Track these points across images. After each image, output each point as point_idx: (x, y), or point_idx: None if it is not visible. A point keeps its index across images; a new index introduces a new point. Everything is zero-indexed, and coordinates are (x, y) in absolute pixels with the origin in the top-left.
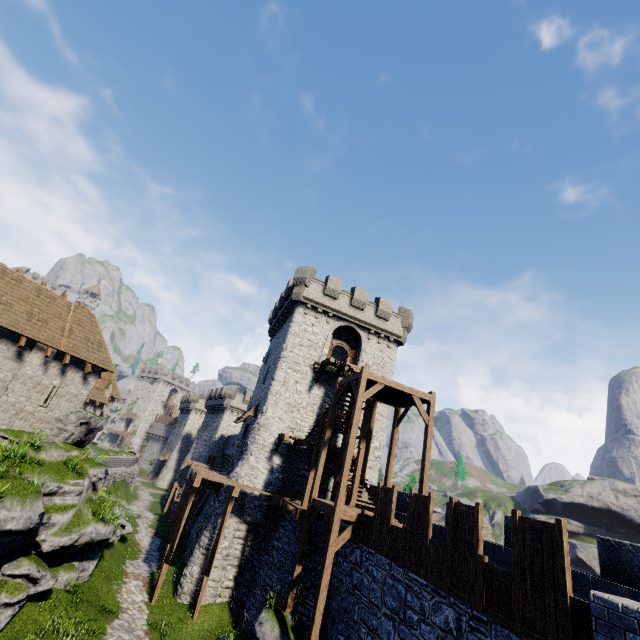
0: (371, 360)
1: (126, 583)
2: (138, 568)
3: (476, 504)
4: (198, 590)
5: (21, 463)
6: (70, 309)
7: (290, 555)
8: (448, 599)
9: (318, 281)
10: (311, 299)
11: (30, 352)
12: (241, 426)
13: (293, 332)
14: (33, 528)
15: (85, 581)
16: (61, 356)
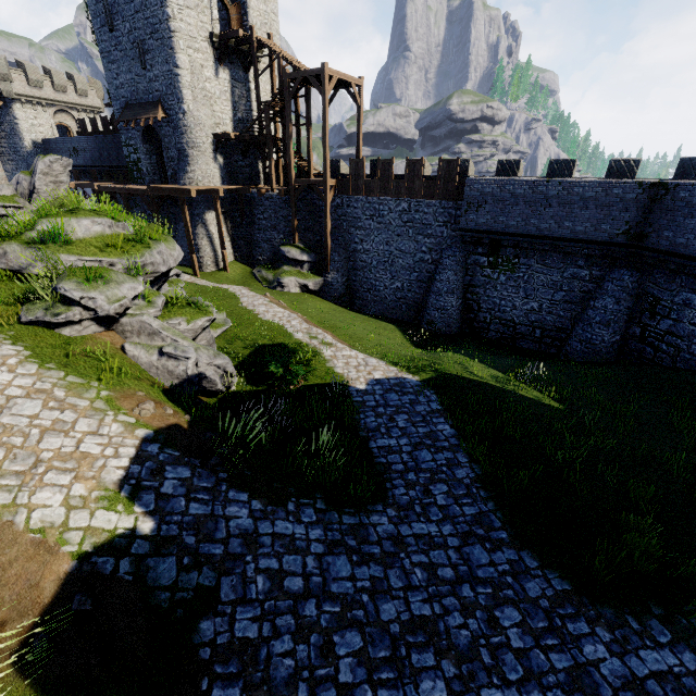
0: (259, 20)
1: None
2: None
3: (422, 158)
4: (222, 259)
5: None
6: None
7: (281, 219)
8: (404, 200)
9: None
10: None
11: None
12: (49, 123)
13: None
14: None
15: None
16: None
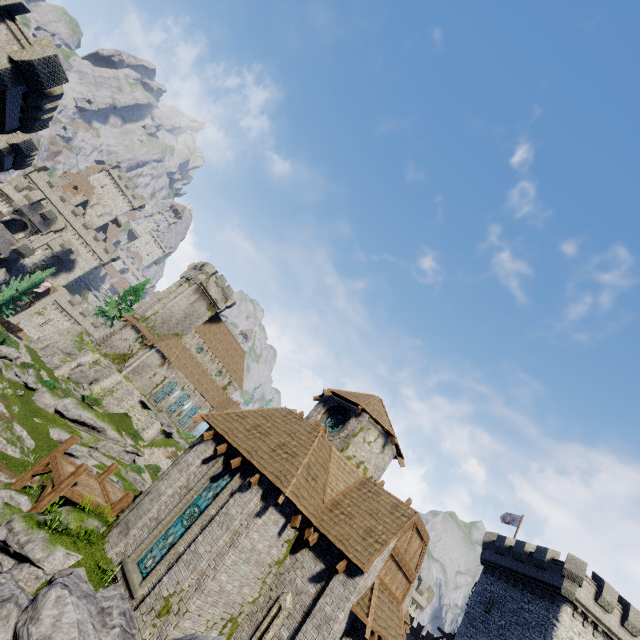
0: None
1: None
2: None
3: None
4: None
5: None
6: None
7: None
8: None
9: (590, 581)
10: (583, 603)
11: None
12: None
13: (560, 637)
14: None
15: None
16: None
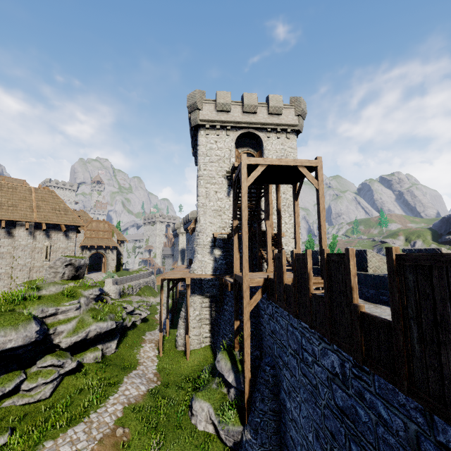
0: (274, 155)
1: (143, 347)
2: (153, 335)
3: (346, 251)
4: (185, 343)
5: (25, 301)
6: (32, 192)
7: (233, 314)
8: (332, 346)
9: (208, 101)
10: (207, 120)
11: (15, 229)
12: None
13: (201, 153)
14: (35, 340)
15: (113, 352)
16: (40, 226)
